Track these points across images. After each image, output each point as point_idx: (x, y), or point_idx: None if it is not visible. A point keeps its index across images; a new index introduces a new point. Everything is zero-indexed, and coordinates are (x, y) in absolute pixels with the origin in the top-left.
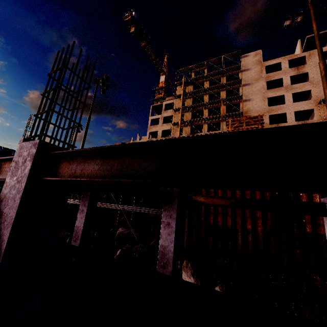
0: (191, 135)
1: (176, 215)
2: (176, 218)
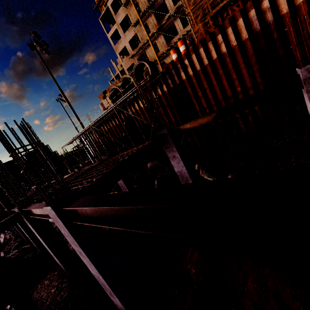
0: (160, 25)
1: (176, 148)
2: (176, 151)
